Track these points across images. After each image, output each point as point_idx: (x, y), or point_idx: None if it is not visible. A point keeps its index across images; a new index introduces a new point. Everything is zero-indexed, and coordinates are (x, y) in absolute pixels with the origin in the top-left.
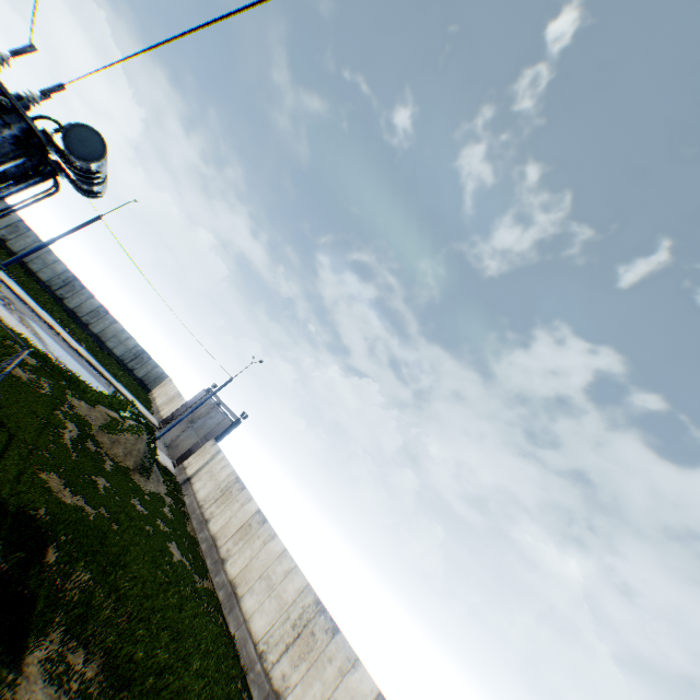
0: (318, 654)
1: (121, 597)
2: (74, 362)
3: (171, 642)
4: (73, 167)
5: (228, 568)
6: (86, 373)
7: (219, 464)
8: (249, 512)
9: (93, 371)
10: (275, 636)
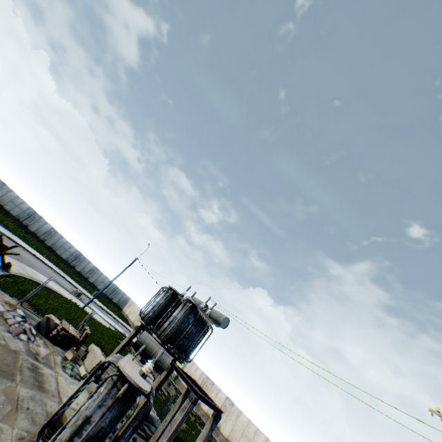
0: None
1: None
2: (107, 318)
3: None
4: (216, 326)
5: (222, 431)
6: (113, 322)
7: (192, 366)
8: (222, 397)
9: (110, 317)
10: None
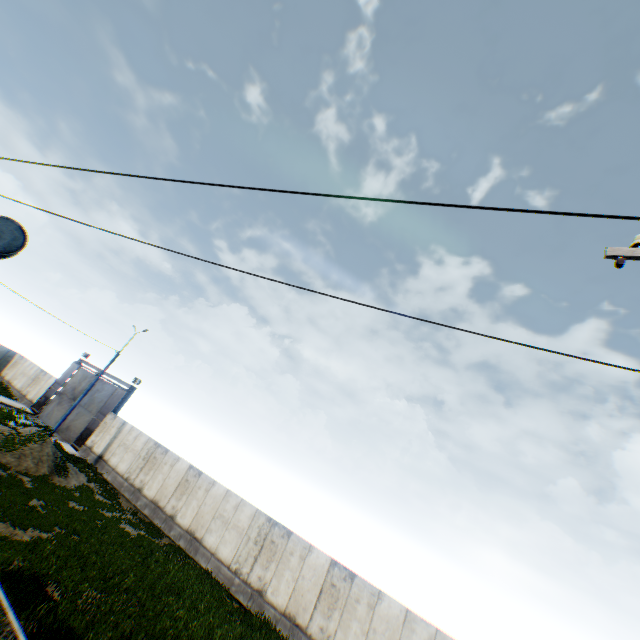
0: (282, 553)
1: (126, 591)
2: None
3: (178, 601)
4: None
5: (179, 521)
6: None
7: (130, 435)
8: (182, 470)
9: None
10: (243, 555)
